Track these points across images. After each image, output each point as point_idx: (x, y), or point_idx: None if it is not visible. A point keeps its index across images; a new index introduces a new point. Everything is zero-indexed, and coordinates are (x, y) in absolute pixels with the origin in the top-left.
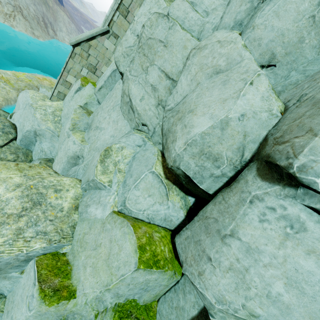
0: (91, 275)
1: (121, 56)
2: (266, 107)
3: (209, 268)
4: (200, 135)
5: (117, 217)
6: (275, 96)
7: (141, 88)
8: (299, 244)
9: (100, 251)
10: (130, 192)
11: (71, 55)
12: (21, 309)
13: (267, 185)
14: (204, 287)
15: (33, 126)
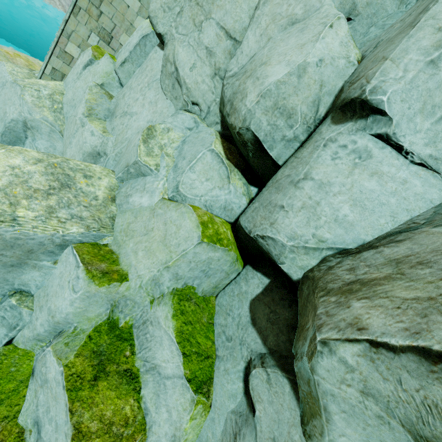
0: (145, 257)
1: (160, 9)
2: (344, 53)
3: (281, 215)
4: (276, 84)
5: (170, 202)
6: (353, 43)
7: (192, 52)
8: (365, 169)
9: (153, 235)
10: (185, 174)
11: (73, 10)
12: (63, 295)
13: (341, 126)
14: (277, 232)
15: (21, 114)
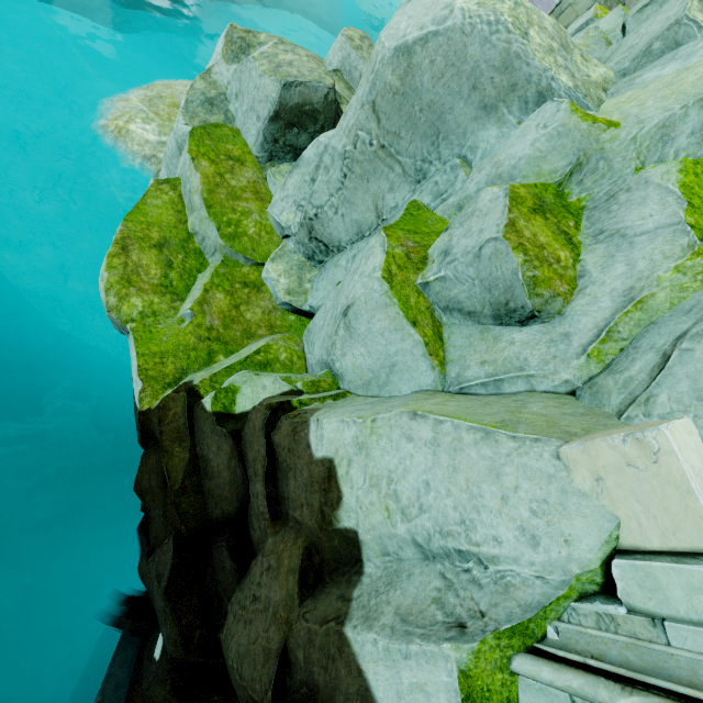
0: (658, 102)
1: None
2: None
3: None
4: None
5: None
6: None
7: None
8: None
9: (681, 82)
10: None
11: None
12: (524, 139)
13: None
14: None
15: None
